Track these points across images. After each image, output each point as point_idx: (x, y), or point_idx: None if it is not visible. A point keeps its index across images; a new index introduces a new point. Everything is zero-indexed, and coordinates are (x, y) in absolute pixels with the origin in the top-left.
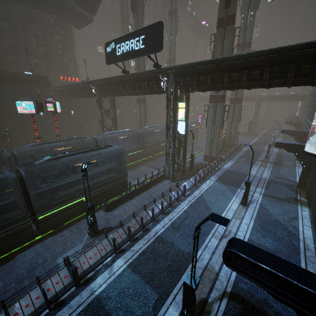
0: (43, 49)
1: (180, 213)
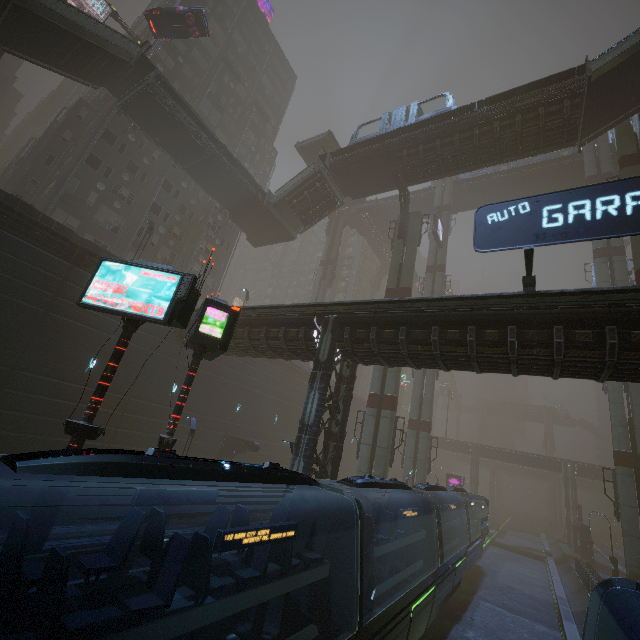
0: (166, 252)
1: None
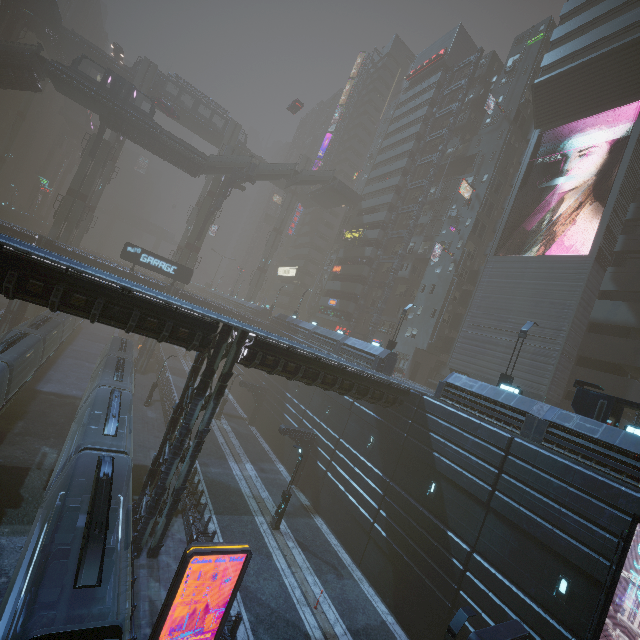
0: None
1: (176, 393)
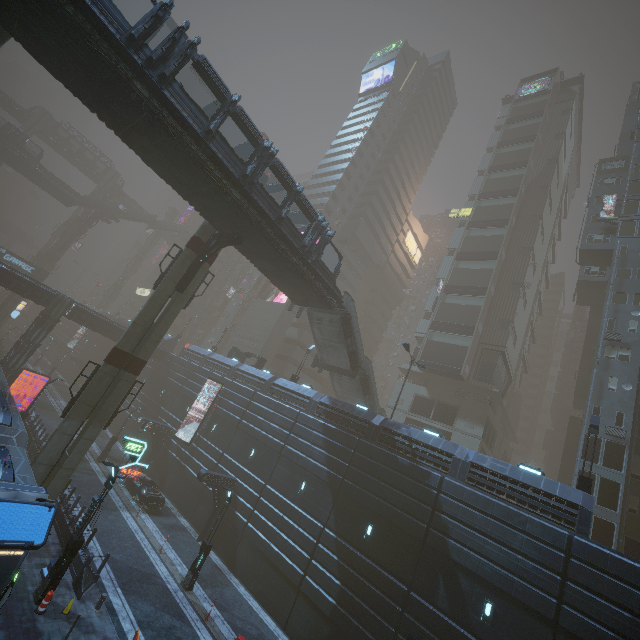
0: None
1: None
